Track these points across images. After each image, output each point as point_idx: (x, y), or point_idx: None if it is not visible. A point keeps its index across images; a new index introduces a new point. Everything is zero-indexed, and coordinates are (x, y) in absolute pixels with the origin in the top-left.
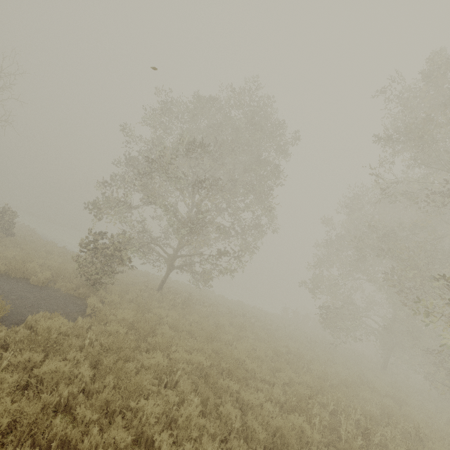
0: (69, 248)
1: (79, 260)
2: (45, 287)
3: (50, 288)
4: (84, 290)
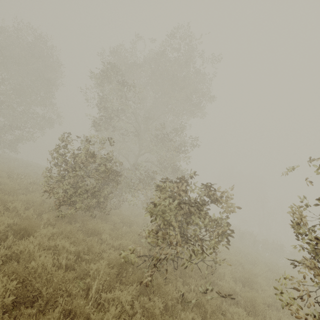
0: None
1: None
2: None
3: None
4: None
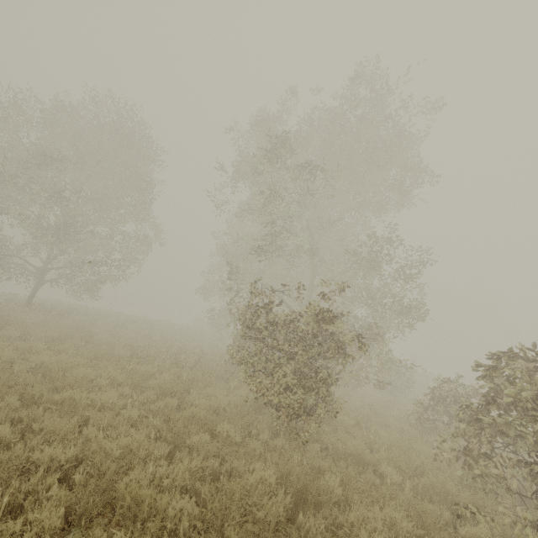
0: None
1: None
2: None
3: None
4: None
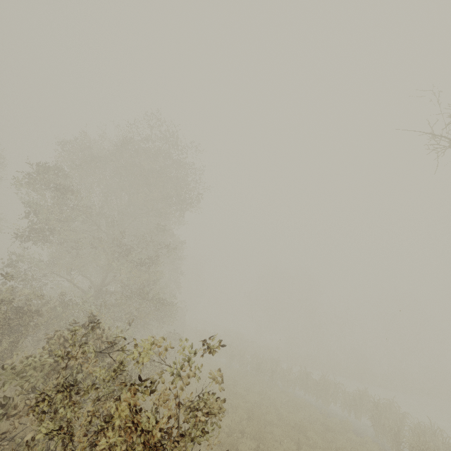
0: None
1: None
2: None
3: None
4: None
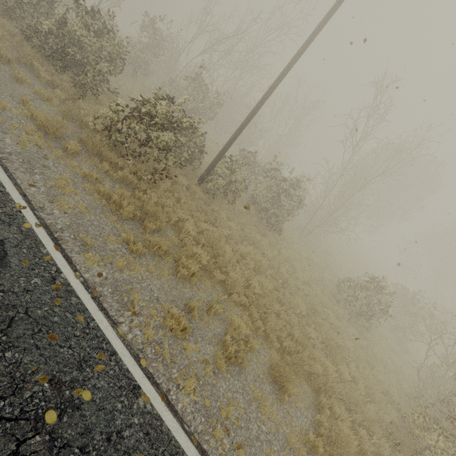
0: None
1: None
2: None
3: None
4: None
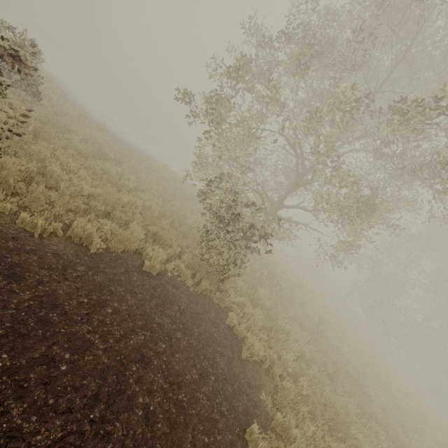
0: (92, 115)
1: (207, 240)
2: (160, 278)
3: (165, 277)
4: (206, 283)
